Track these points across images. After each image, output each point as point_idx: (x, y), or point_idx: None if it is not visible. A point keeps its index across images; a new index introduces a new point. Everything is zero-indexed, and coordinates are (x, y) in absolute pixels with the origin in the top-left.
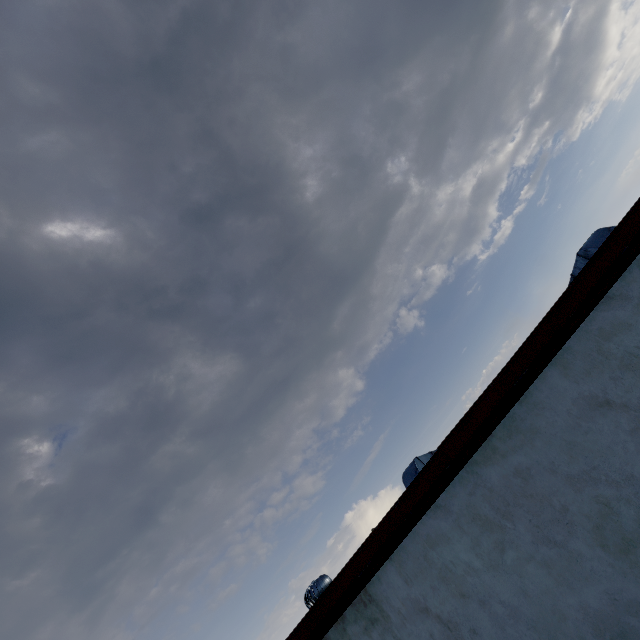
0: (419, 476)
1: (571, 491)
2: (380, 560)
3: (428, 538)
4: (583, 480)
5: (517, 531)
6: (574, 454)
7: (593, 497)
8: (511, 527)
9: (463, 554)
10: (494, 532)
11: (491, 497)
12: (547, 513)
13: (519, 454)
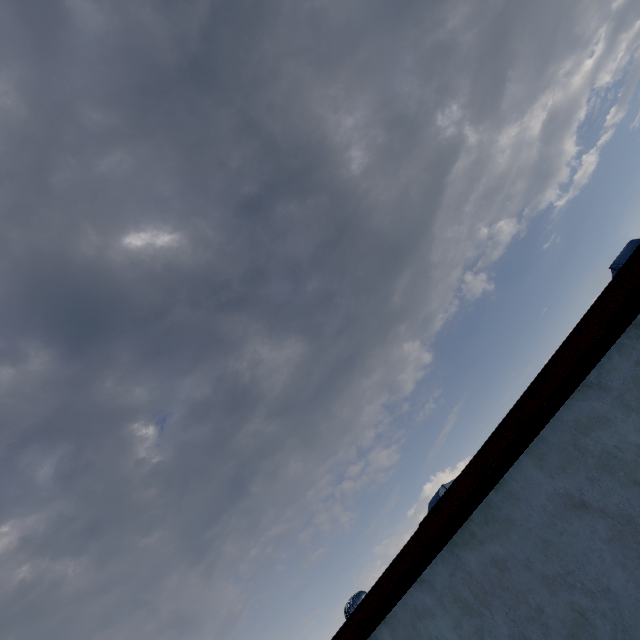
0: (404, 550)
1: (546, 592)
2: (375, 622)
3: (415, 609)
4: (558, 583)
5: (495, 621)
6: (549, 554)
7: (568, 603)
8: (489, 616)
9: (446, 632)
10: (473, 617)
11: (470, 582)
12: (523, 609)
13: (495, 543)
